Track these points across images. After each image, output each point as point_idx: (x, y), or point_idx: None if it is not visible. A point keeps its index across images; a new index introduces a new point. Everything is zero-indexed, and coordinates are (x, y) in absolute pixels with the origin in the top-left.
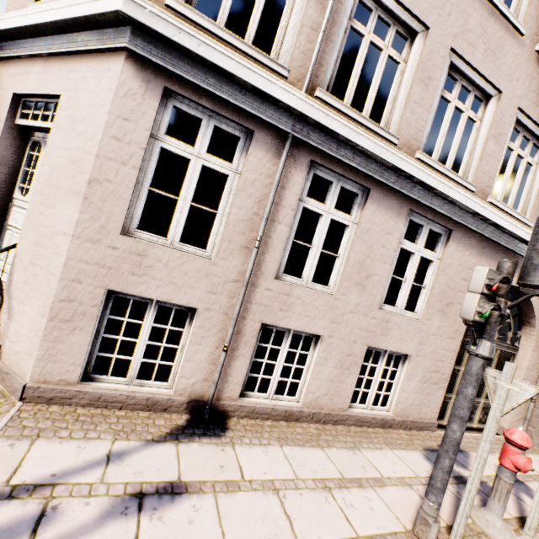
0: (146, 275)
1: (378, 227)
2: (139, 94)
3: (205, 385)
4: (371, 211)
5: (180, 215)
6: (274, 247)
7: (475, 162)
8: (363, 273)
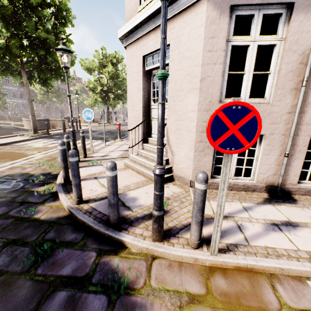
0: None
1: None
2: (217, 19)
3: (274, 177)
4: None
5: (247, 82)
6: None
7: None
8: None
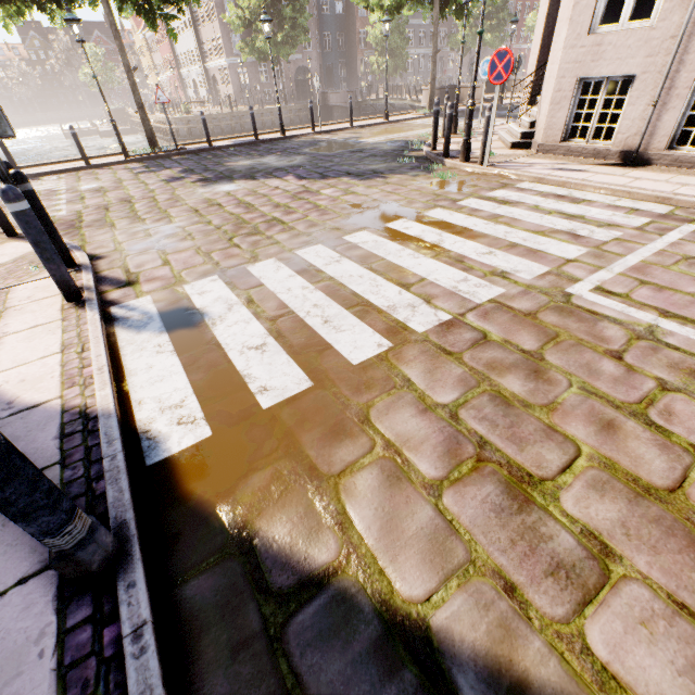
0: (600, 60)
1: None
2: None
3: (635, 139)
4: None
5: None
6: None
7: None
8: None
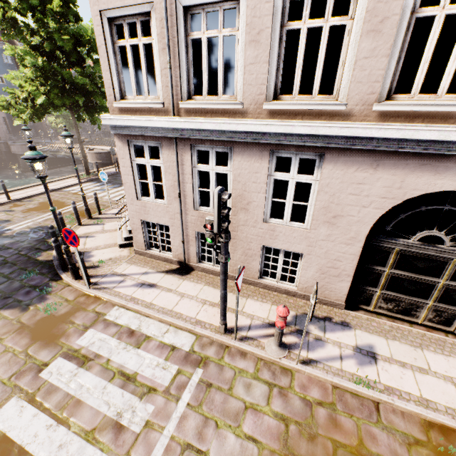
0: (149, 214)
1: (246, 170)
2: (122, 147)
3: (182, 255)
4: (238, 161)
5: (151, 188)
6: (189, 195)
7: (347, 74)
8: (244, 201)
